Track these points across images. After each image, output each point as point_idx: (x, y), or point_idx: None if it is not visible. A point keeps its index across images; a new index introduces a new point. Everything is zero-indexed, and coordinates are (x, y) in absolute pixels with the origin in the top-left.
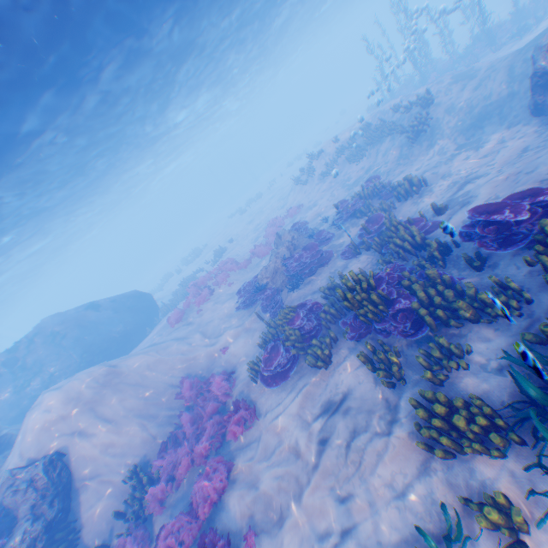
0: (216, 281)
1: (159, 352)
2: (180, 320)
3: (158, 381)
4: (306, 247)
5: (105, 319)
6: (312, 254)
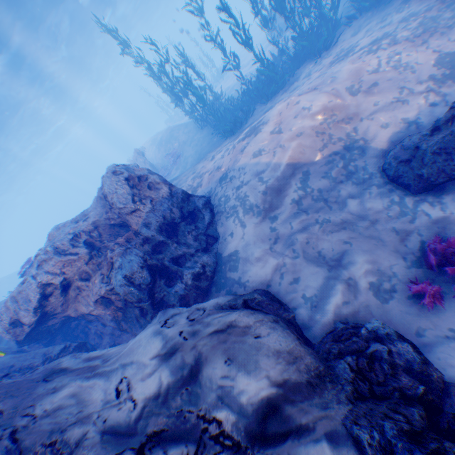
0: None
1: None
2: None
3: None
4: None
5: (4, 289)
6: None
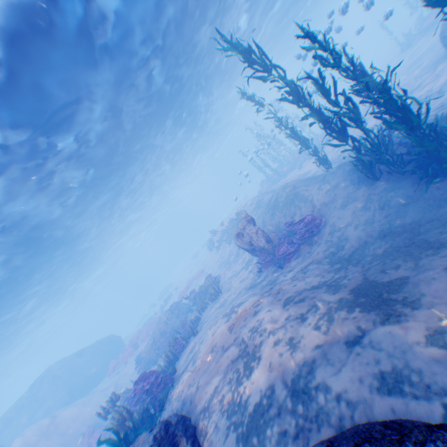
0: (141, 337)
1: (85, 404)
2: (115, 369)
3: (75, 429)
4: (162, 332)
5: (85, 362)
6: (163, 338)
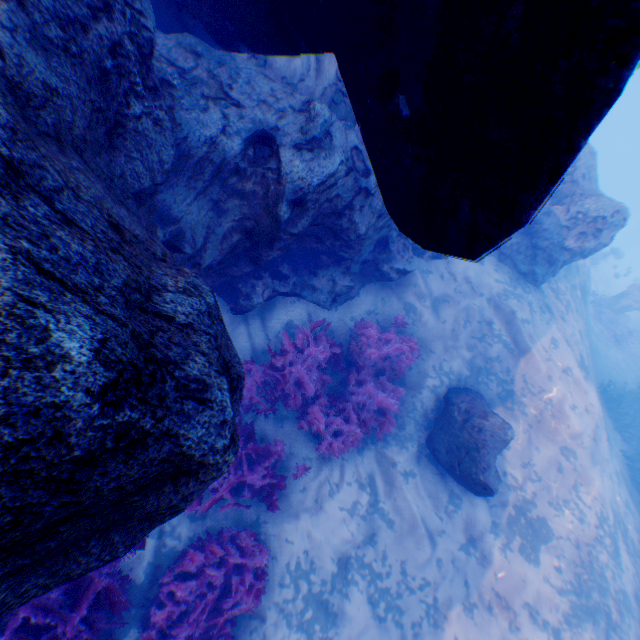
0: None
1: None
2: None
3: None
4: None
5: None
6: None
